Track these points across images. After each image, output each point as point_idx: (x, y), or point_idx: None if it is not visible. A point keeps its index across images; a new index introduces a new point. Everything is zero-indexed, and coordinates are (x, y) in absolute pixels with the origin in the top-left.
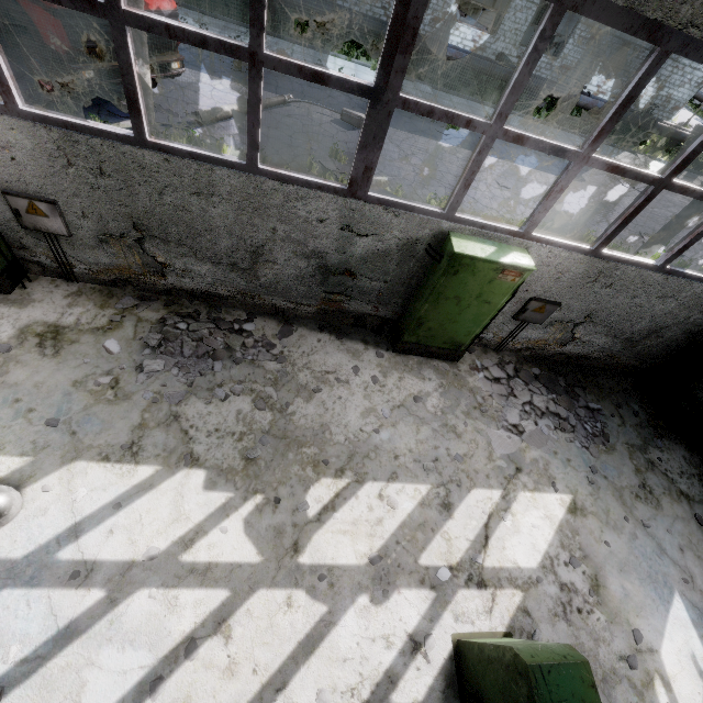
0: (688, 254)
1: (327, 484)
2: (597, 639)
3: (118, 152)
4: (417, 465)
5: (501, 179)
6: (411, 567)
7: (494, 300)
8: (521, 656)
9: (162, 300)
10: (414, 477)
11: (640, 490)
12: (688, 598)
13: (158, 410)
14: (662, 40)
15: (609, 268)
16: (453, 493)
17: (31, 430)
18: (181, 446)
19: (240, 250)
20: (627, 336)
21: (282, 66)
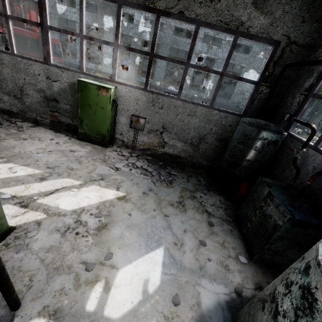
0: None
1: None
2: (74, 248)
3: None
4: (45, 165)
5: None
6: None
7: (105, 106)
8: None
9: None
10: (38, 167)
11: (176, 203)
12: (170, 252)
13: None
14: (116, 2)
15: (155, 97)
16: (52, 176)
17: None
18: None
19: (16, 89)
20: (190, 142)
21: (14, 18)
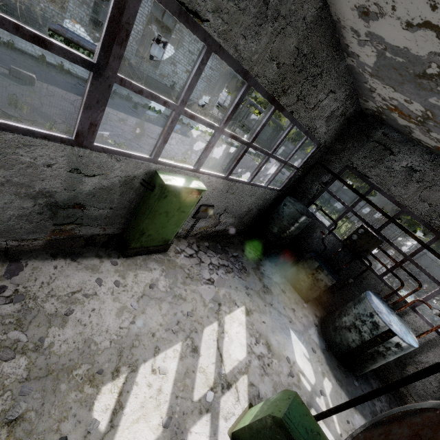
0: (238, 173)
1: (109, 390)
2: (279, 374)
3: None
4: (169, 332)
5: (150, 133)
6: (191, 408)
7: (187, 210)
8: (276, 416)
9: None
10: (170, 342)
11: (264, 288)
12: (293, 329)
13: None
14: (248, 79)
15: (232, 185)
16: (195, 339)
17: None
18: None
19: None
20: (239, 216)
21: None
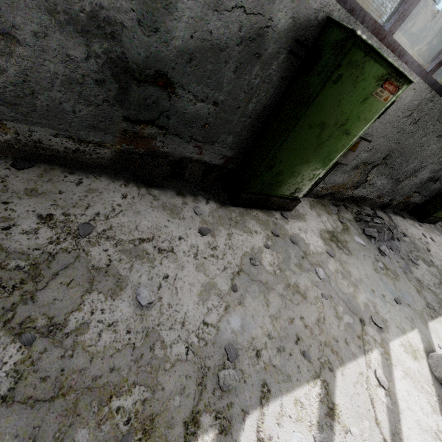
0: None
1: None
2: None
3: (440, 109)
4: None
5: None
6: None
7: None
8: None
9: (341, 205)
10: None
11: None
12: None
13: (411, 278)
14: None
15: None
16: None
17: (397, 309)
18: (437, 298)
19: (411, 170)
20: None
21: None
